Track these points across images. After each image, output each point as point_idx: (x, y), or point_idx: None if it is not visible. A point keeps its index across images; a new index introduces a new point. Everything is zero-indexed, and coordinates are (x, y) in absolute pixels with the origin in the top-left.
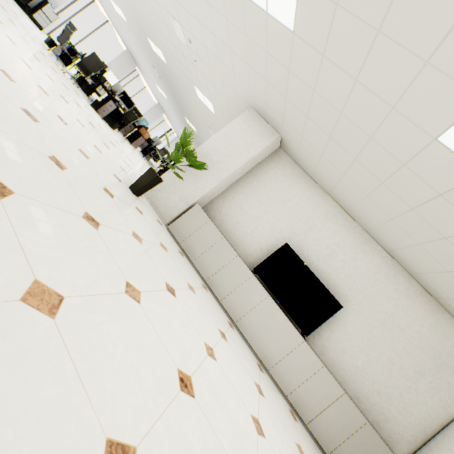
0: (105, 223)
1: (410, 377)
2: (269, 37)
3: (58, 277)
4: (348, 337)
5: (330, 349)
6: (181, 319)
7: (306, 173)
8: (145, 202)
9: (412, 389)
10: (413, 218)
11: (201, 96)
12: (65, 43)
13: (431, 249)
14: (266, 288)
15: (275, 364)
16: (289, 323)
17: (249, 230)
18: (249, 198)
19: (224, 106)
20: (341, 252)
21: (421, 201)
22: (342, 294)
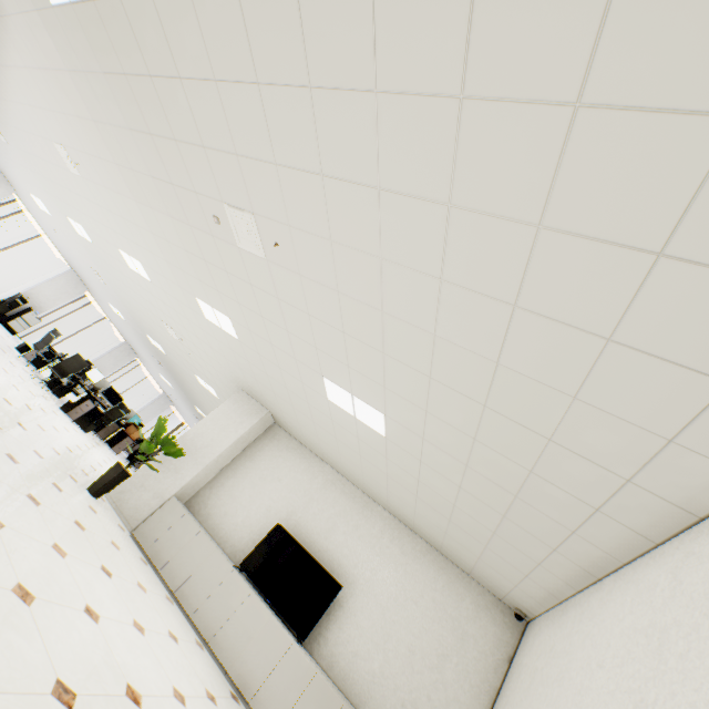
0: (47, 505)
1: (435, 666)
2: (229, 341)
3: (4, 517)
4: (360, 631)
5: (340, 656)
6: (110, 591)
7: (302, 443)
8: (107, 506)
9: (440, 683)
10: (367, 463)
11: (203, 383)
12: (43, 348)
13: (394, 490)
14: (259, 590)
15: (259, 689)
16: (276, 622)
17: (240, 520)
18: (241, 481)
19: (223, 390)
20: (343, 522)
21: (358, 446)
22: (348, 573)
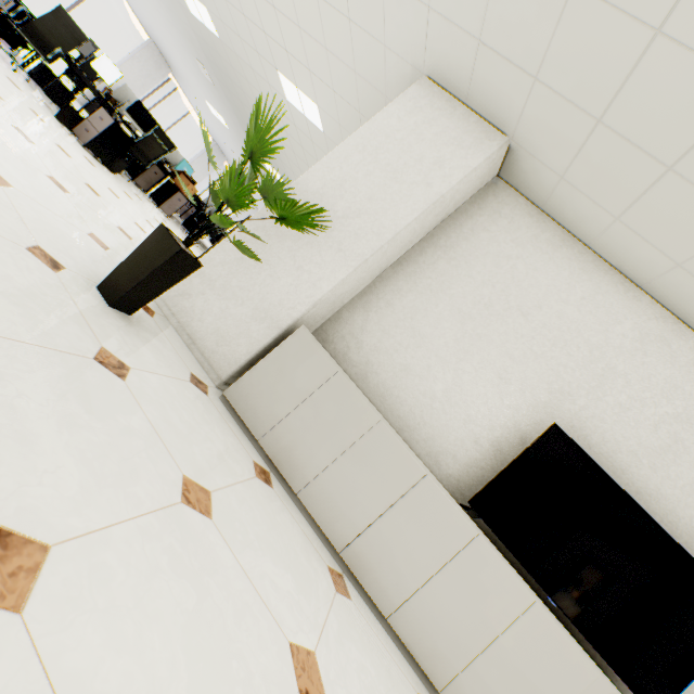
0: None
1: None
2: None
3: None
4: None
5: None
6: None
7: (573, 235)
8: (158, 327)
9: None
10: None
11: (292, 95)
12: None
13: None
14: (500, 547)
15: None
16: None
17: (438, 388)
18: (431, 304)
19: (347, 102)
20: None
21: None
22: None
